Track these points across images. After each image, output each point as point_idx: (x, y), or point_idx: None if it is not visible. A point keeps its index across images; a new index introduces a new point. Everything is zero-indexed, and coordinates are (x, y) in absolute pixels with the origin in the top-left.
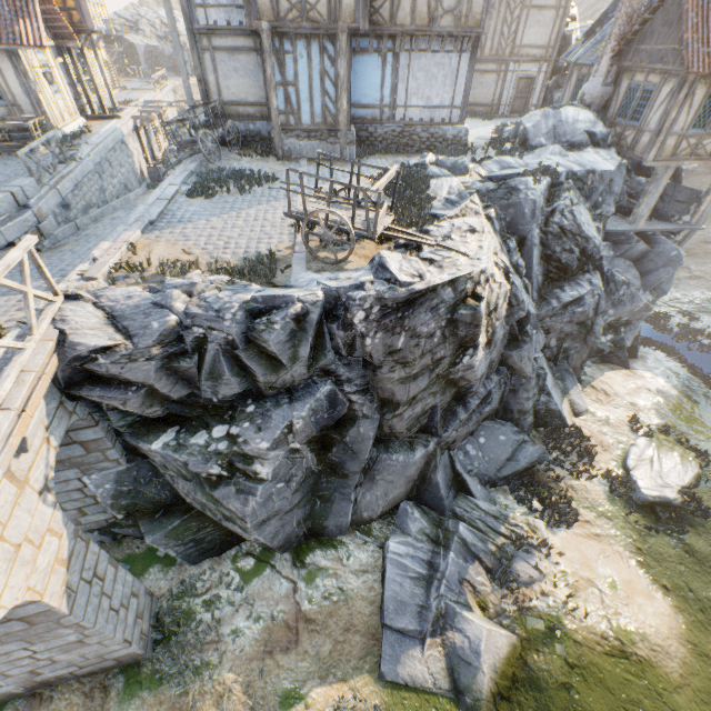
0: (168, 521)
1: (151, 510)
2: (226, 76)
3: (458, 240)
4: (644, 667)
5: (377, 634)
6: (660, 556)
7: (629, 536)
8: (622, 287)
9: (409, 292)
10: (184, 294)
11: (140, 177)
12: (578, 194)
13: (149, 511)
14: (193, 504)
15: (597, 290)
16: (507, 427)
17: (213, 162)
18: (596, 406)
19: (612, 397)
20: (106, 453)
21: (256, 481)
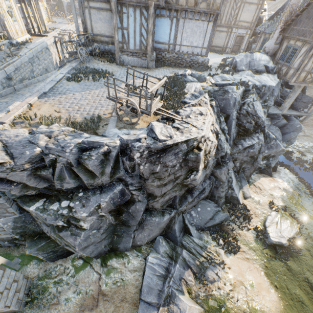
0: (39, 242)
1: (33, 235)
2: (95, 21)
3: (193, 118)
4: None
5: (137, 303)
6: (275, 270)
7: (262, 259)
8: (273, 140)
9: (163, 145)
10: (46, 137)
11: (55, 65)
12: (257, 96)
13: (32, 235)
14: (51, 237)
15: (260, 142)
16: (211, 203)
17: (85, 63)
18: (254, 194)
19: (262, 190)
20: (7, 209)
21: (81, 229)
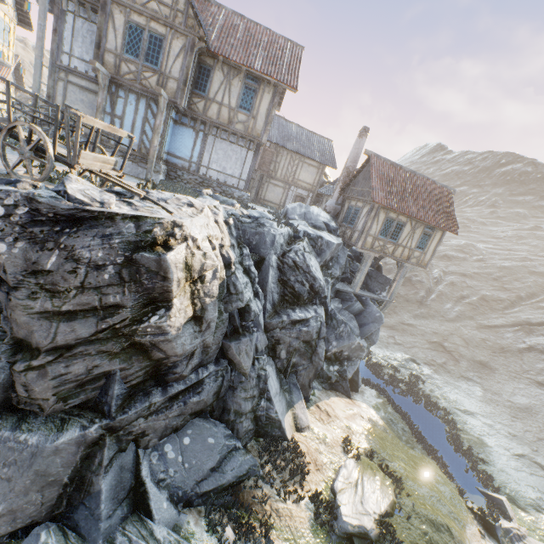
0: None
1: None
2: (73, 101)
3: (173, 205)
4: None
5: None
6: None
7: None
8: (342, 324)
9: (75, 206)
10: None
11: None
12: (311, 249)
13: None
14: None
15: (320, 317)
16: (219, 428)
17: None
18: (318, 424)
19: (333, 418)
20: None
21: None
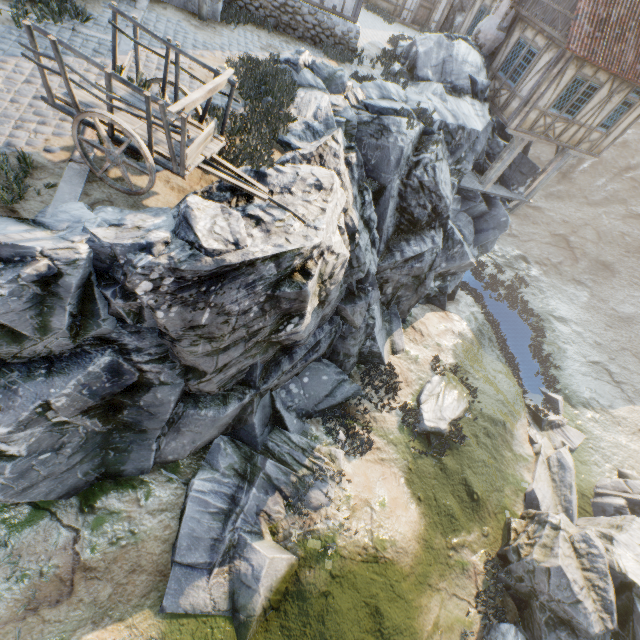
0: None
1: None
2: None
3: (299, 196)
4: (388, 565)
5: (165, 571)
6: (423, 473)
7: (406, 458)
8: (458, 245)
9: (216, 265)
10: None
11: None
12: (445, 149)
13: None
14: None
15: (436, 249)
16: (331, 368)
17: None
18: (411, 345)
19: (426, 337)
20: None
21: (3, 458)
